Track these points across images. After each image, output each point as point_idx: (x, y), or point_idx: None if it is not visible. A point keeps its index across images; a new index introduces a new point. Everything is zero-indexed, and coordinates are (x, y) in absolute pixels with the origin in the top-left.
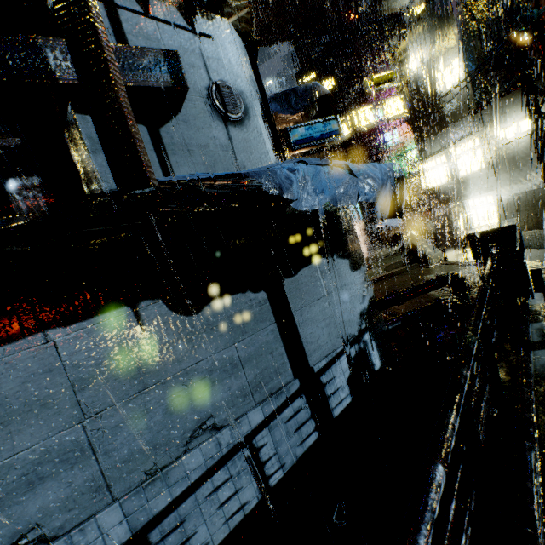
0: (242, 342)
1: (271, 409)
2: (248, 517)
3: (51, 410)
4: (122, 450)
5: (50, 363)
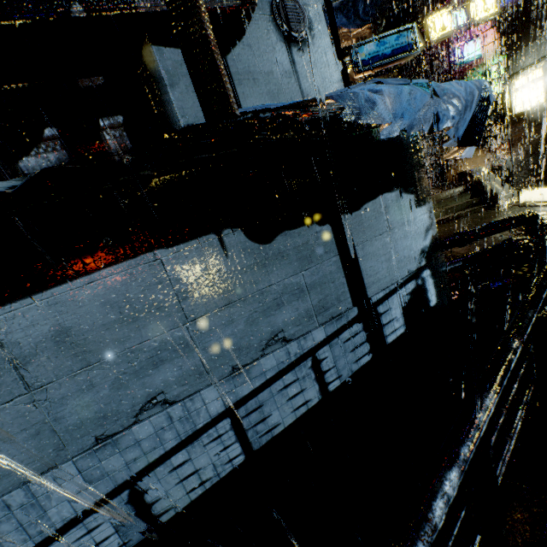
0: (308, 271)
1: (331, 330)
2: (310, 411)
3: (164, 312)
4: (215, 348)
5: (160, 277)
